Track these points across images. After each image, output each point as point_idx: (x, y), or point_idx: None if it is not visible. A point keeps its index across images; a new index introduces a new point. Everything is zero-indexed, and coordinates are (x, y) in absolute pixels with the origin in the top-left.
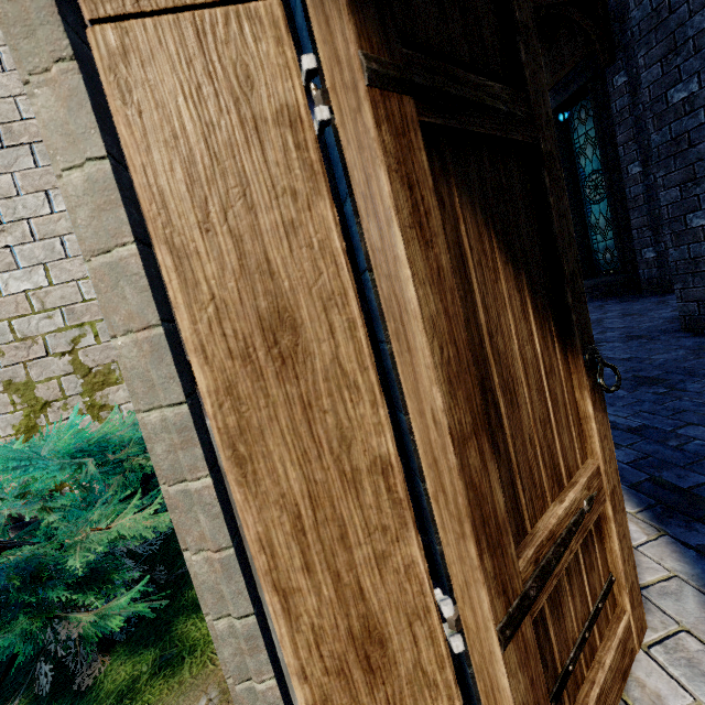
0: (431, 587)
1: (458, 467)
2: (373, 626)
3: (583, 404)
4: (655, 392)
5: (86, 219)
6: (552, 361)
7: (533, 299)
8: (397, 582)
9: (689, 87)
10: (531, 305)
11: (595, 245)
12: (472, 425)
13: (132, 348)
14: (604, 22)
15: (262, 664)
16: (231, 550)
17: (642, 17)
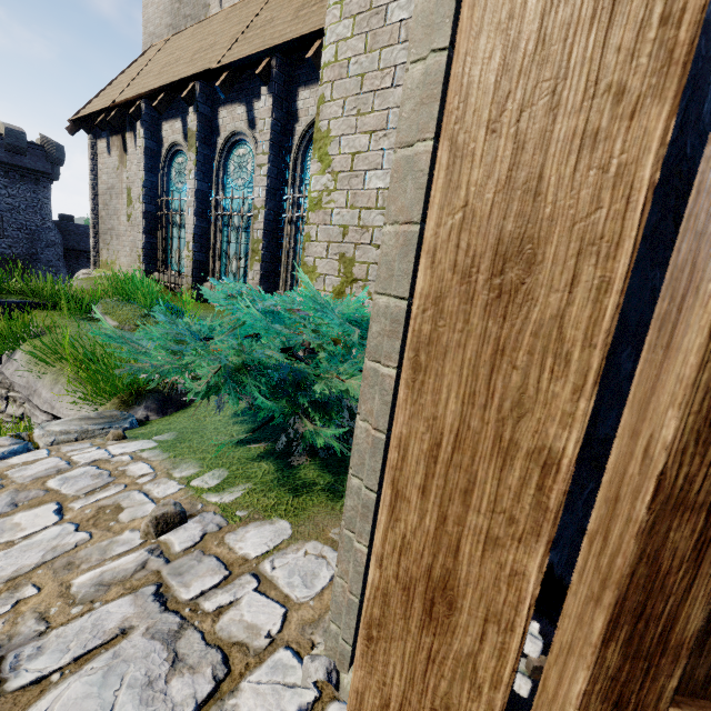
0: (529, 614)
1: (643, 526)
2: (451, 586)
3: None
4: None
5: (408, 112)
6: None
7: None
8: (495, 574)
9: None
10: None
11: None
12: (710, 497)
13: (392, 238)
14: None
15: (364, 531)
16: (384, 436)
17: None
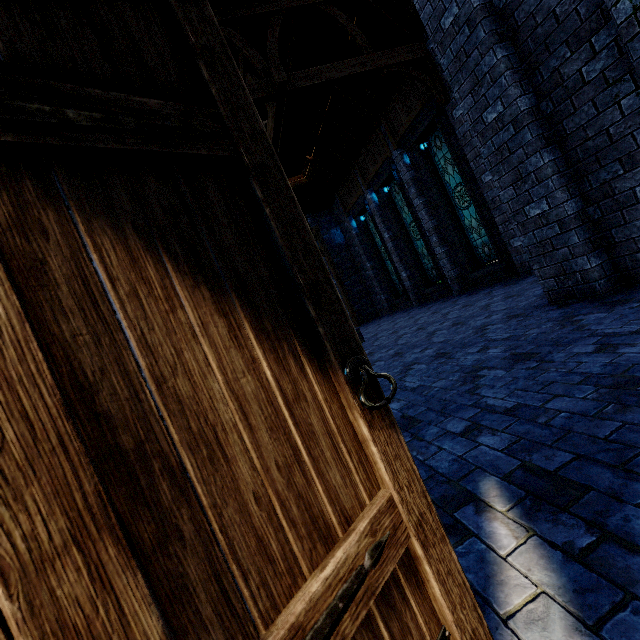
0: None
1: (20, 615)
2: None
3: (358, 426)
4: (528, 367)
5: None
6: (299, 386)
7: (256, 319)
8: None
9: (496, 109)
10: (251, 328)
11: (474, 242)
12: (68, 532)
13: None
14: (434, 73)
15: None
16: None
17: (448, 63)
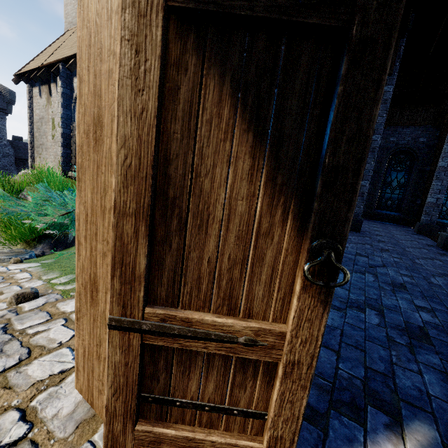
0: None
1: (114, 224)
2: (96, 281)
3: (296, 281)
4: None
5: None
6: (273, 229)
7: (273, 171)
8: (106, 270)
9: None
10: (266, 175)
11: None
12: (134, 210)
13: None
14: None
15: None
16: None
17: None
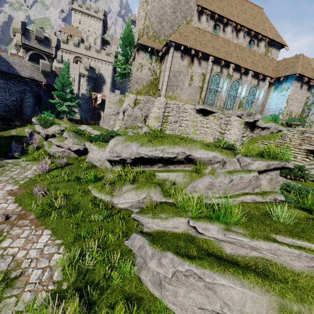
0: None
1: None
2: None
3: None
4: None
5: None
6: None
7: None
8: None
9: None
10: None
11: None
12: None
13: None
14: None
15: None
16: None
17: None
